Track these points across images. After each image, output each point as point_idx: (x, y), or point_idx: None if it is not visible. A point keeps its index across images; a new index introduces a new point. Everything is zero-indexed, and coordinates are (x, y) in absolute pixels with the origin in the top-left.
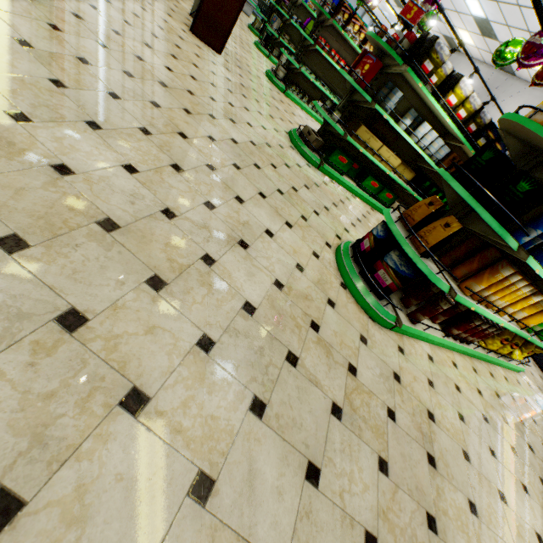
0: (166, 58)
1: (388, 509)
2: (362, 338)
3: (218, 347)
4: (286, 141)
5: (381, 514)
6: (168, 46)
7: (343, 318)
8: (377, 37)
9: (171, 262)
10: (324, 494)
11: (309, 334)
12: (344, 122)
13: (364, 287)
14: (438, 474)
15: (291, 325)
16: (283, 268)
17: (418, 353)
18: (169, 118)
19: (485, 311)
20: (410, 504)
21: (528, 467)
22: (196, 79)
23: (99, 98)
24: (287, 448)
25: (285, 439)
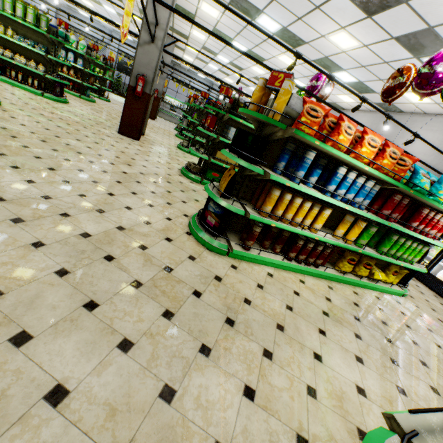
0: (90, 144)
1: (157, 334)
2: (191, 257)
3: (47, 247)
4: (176, 172)
5: (148, 335)
6: (95, 139)
7: (176, 247)
8: (208, 105)
9: (35, 214)
10: (95, 315)
11: (134, 250)
12: (212, 154)
13: (201, 230)
14: (233, 330)
15: (120, 245)
16: (131, 222)
17: (256, 270)
18: (74, 164)
19: (290, 227)
20: (185, 337)
21: (375, 349)
22: (109, 150)
23: (27, 158)
24: (75, 291)
25: (76, 288)
